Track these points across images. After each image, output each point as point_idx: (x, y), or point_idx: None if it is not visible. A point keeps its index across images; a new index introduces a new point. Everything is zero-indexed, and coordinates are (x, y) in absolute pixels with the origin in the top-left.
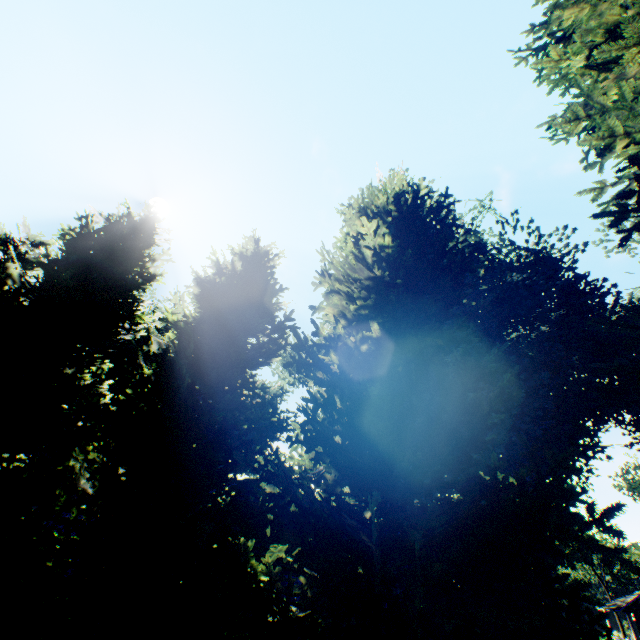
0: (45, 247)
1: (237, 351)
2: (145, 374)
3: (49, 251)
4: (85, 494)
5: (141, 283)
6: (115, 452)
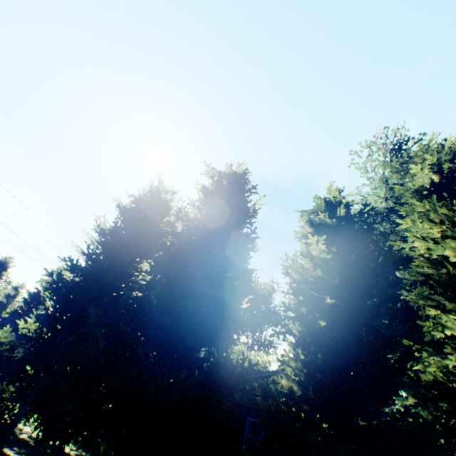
0: (173, 194)
1: (378, 284)
2: (323, 302)
3: (175, 197)
4: (293, 393)
5: (253, 222)
6: (325, 366)
